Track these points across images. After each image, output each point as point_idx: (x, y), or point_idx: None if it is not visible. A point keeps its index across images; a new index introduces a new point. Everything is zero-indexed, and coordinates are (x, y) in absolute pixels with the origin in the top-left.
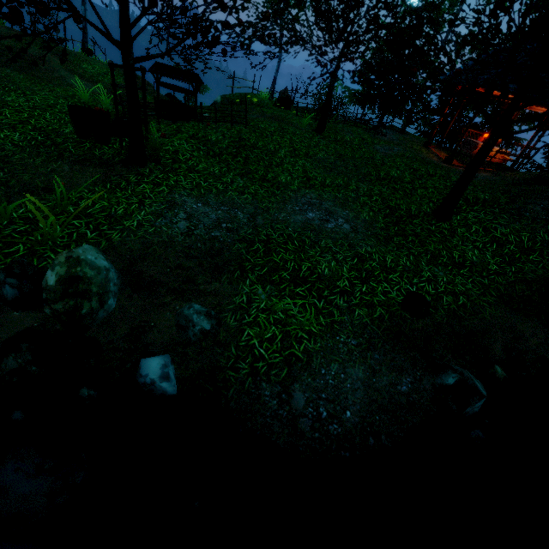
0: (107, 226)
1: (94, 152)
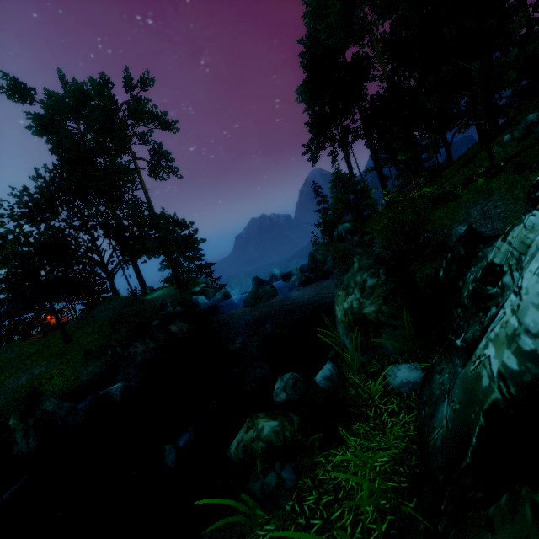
0: None
1: None
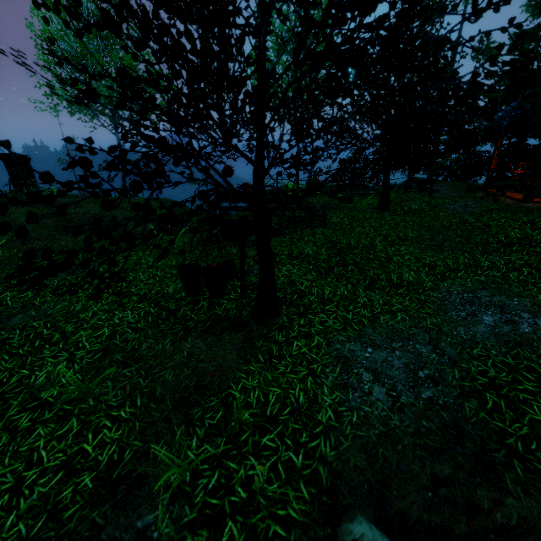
0: (305, 434)
1: (216, 311)
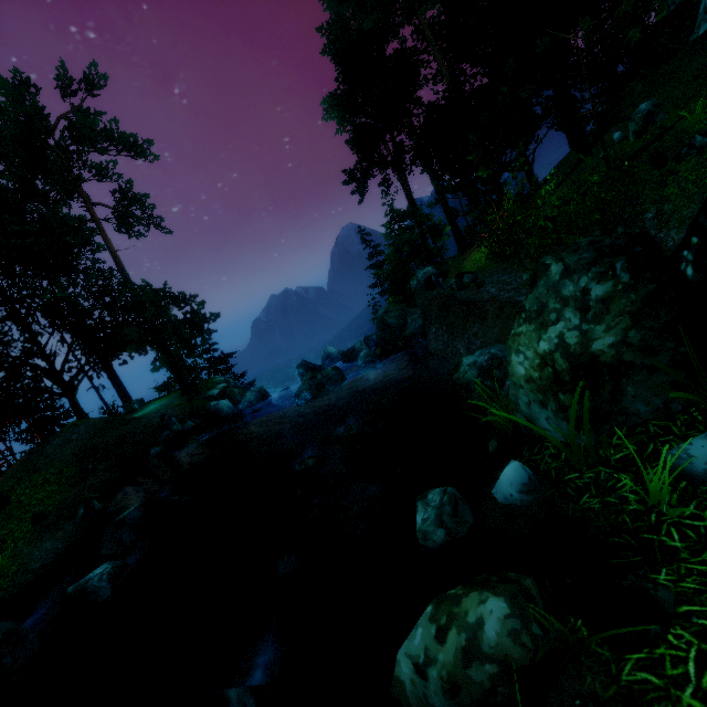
0: None
1: None
